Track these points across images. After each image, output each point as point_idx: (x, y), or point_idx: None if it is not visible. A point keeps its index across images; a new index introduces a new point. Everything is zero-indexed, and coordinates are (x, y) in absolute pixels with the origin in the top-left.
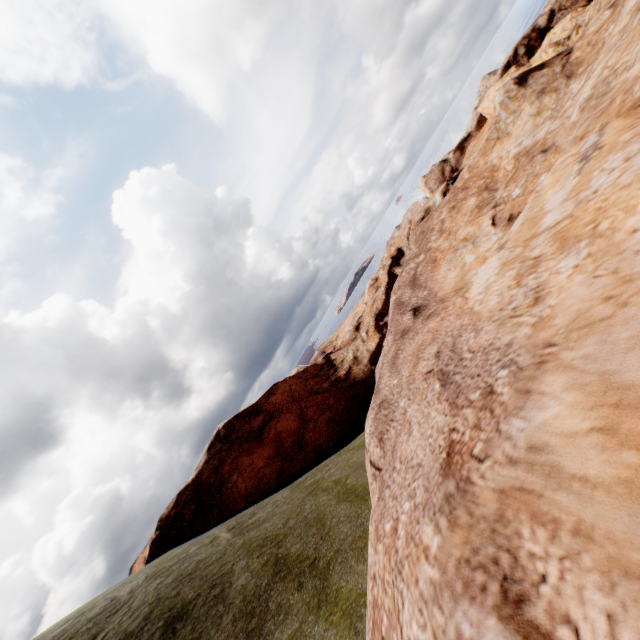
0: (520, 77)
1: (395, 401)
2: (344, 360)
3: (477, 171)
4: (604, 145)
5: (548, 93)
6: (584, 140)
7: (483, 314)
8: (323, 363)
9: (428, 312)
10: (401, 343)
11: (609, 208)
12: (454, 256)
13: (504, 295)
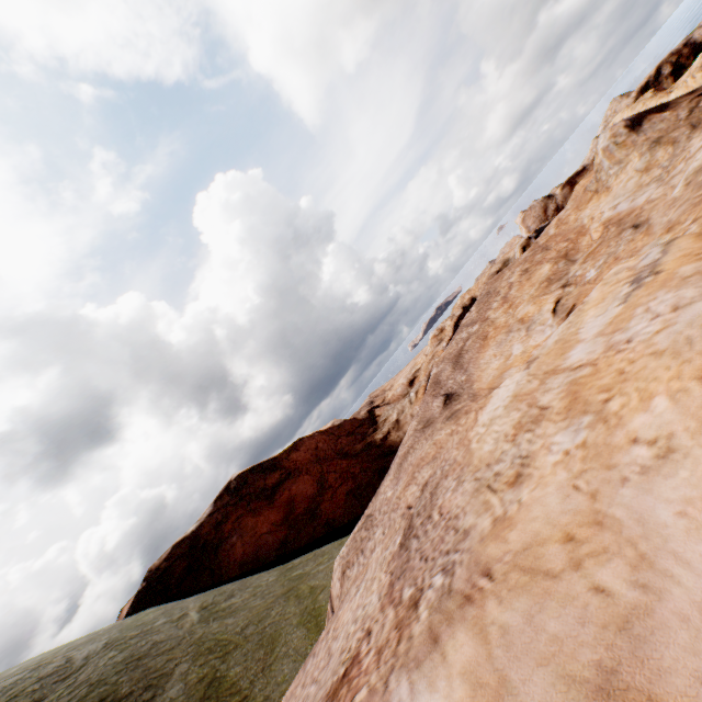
0: (634, 119)
1: (376, 524)
2: (387, 420)
3: (564, 228)
4: (662, 271)
5: (664, 144)
6: (647, 251)
7: (474, 459)
8: (364, 418)
9: (456, 407)
10: (418, 438)
11: (630, 379)
12: (505, 339)
13: (498, 445)
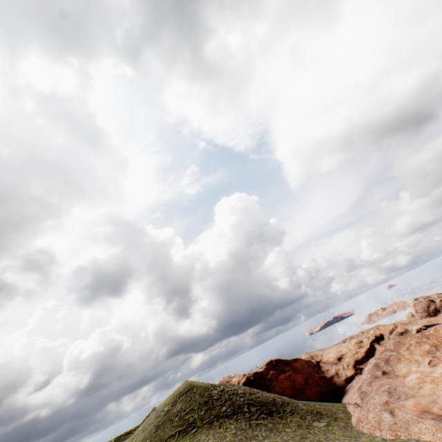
0: None
1: (369, 393)
2: (328, 370)
3: (437, 334)
4: None
5: None
6: None
7: (406, 385)
8: (315, 363)
9: (389, 376)
10: (374, 379)
11: None
12: (408, 363)
13: (413, 384)
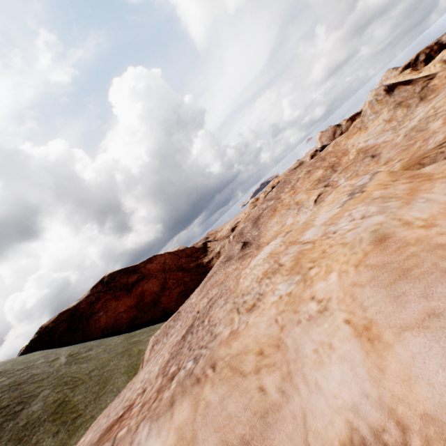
0: (390, 86)
1: (180, 318)
2: (213, 250)
3: (337, 148)
4: (365, 191)
5: (402, 107)
6: (363, 176)
7: (238, 289)
8: (200, 247)
9: (247, 251)
10: (221, 267)
11: (326, 257)
12: (285, 213)
13: (252, 283)
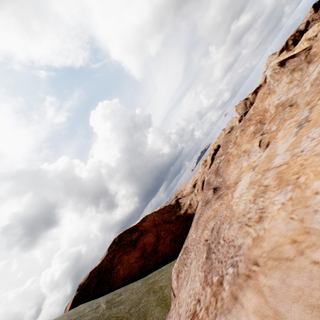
0: (281, 62)
1: (190, 251)
2: (185, 204)
3: (257, 110)
4: (311, 120)
5: (296, 71)
6: (301, 113)
7: (235, 213)
8: (174, 204)
9: (220, 193)
10: (204, 209)
11: (307, 167)
12: (238, 160)
13: (247, 205)
